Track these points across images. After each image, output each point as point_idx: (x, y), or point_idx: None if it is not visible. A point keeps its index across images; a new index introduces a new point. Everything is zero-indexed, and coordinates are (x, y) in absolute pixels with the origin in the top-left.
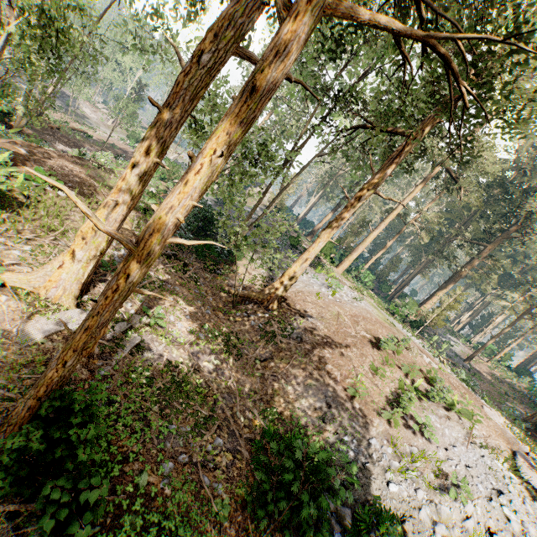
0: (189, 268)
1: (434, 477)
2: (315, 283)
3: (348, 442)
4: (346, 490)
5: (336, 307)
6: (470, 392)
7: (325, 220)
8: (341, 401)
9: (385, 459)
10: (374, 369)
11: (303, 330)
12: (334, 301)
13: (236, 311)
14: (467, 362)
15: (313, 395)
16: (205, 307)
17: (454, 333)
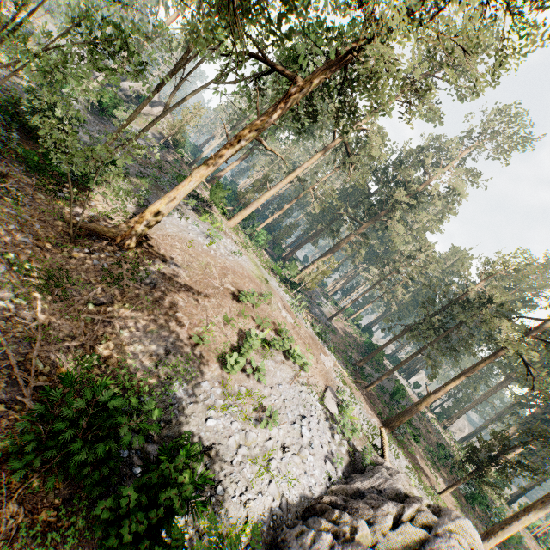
0: (8, 180)
1: (252, 410)
2: (193, 230)
3: (178, 386)
4: (161, 429)
5: (207, 257)
6: (317, 343)
7: (230, 168)
8: (182, 348)
9: (212, 399)
10: (227, 319)
11: (160, 276)
12: (208, 252)
13: (73, 245)
14: (330, 320)
15: (152, 342)
16: (24, 234)
17: (327, 297)
